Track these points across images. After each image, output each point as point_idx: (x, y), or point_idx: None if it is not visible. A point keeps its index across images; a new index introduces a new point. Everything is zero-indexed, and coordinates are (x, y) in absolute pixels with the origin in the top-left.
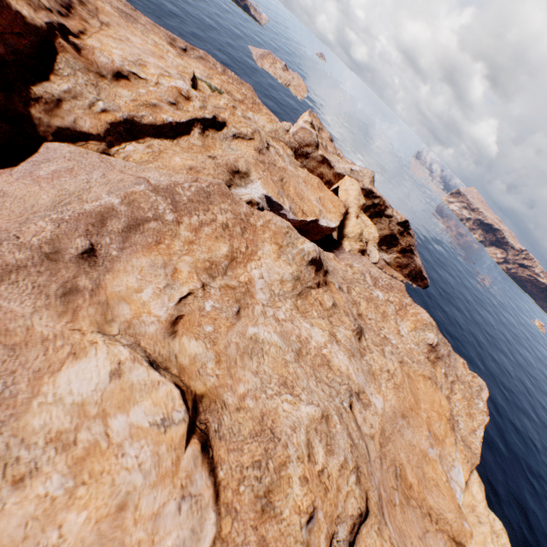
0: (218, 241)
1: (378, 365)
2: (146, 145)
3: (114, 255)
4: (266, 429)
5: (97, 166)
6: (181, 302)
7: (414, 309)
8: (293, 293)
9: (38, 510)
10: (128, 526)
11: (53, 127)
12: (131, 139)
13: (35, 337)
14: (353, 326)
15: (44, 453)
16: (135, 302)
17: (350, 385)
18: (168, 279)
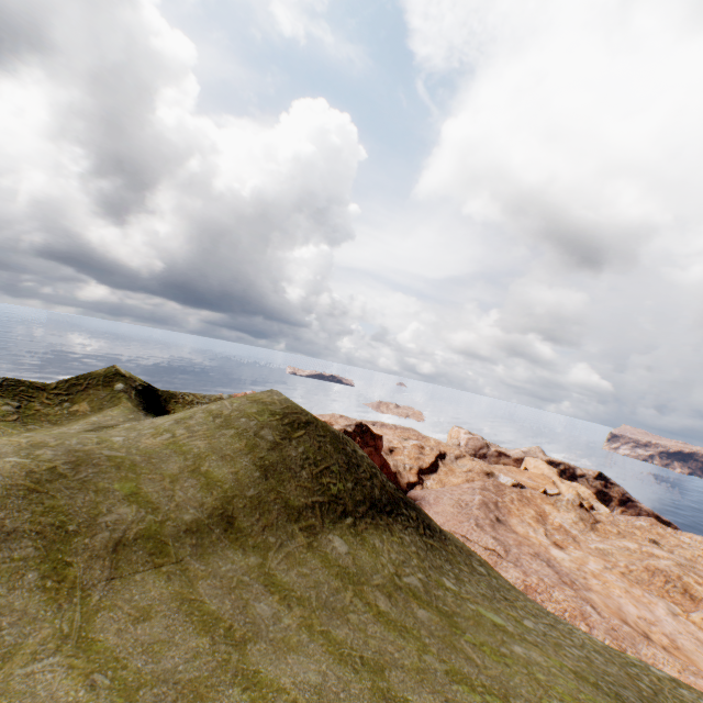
0: (525, 507)
1: (688, 554)
2: (431, 479)
3: (504, 519)
4: (653, 570)
5: (440, 492)
6: (547, 536)
7: (682, 535)
8: (587, 528)
9: (601, 587)
10: (637, 597)
11: (405, 483)
12: (424, 479)
13: (528, 543)
14: (645, 539)
15: (580, 573)
16: (532, 537)
17: (680, 562)
18: (530, 527)
